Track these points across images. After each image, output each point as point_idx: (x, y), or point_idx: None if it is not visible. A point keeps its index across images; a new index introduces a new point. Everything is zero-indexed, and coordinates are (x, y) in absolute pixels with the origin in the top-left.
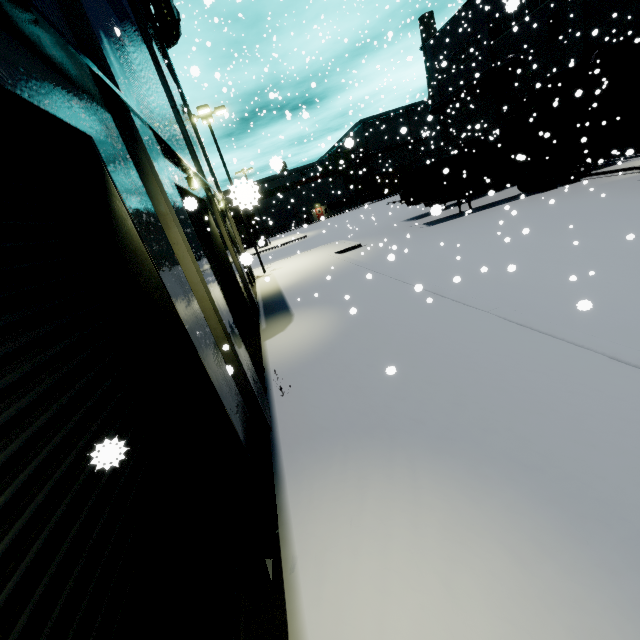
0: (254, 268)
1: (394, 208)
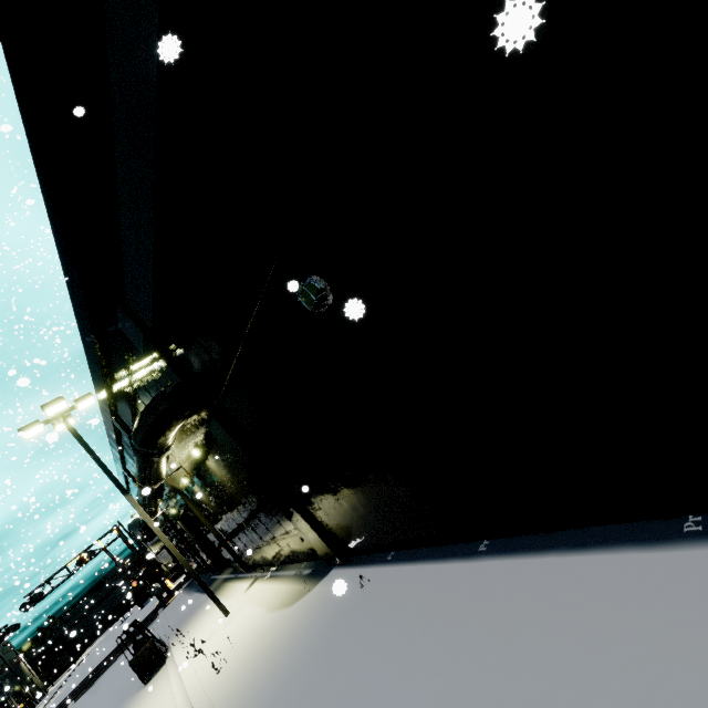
0: None
1: None
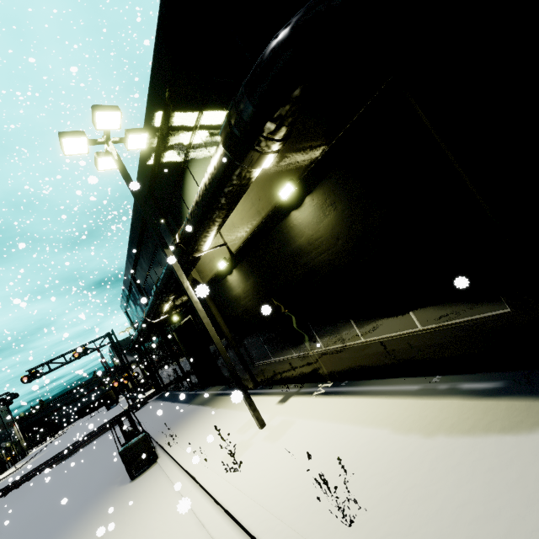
0: None
1: None
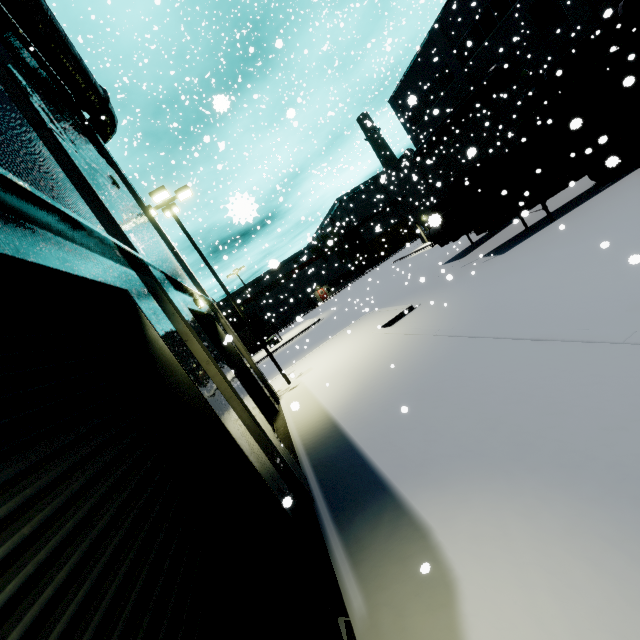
0: (271, 376)
1: (407, 262)
